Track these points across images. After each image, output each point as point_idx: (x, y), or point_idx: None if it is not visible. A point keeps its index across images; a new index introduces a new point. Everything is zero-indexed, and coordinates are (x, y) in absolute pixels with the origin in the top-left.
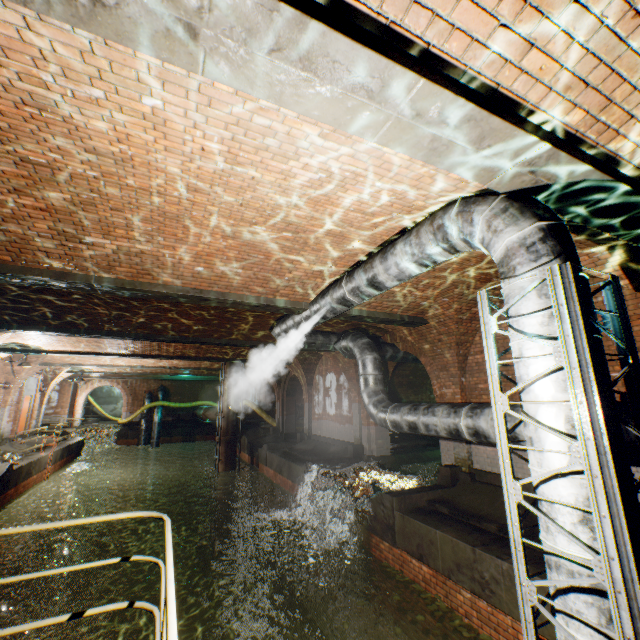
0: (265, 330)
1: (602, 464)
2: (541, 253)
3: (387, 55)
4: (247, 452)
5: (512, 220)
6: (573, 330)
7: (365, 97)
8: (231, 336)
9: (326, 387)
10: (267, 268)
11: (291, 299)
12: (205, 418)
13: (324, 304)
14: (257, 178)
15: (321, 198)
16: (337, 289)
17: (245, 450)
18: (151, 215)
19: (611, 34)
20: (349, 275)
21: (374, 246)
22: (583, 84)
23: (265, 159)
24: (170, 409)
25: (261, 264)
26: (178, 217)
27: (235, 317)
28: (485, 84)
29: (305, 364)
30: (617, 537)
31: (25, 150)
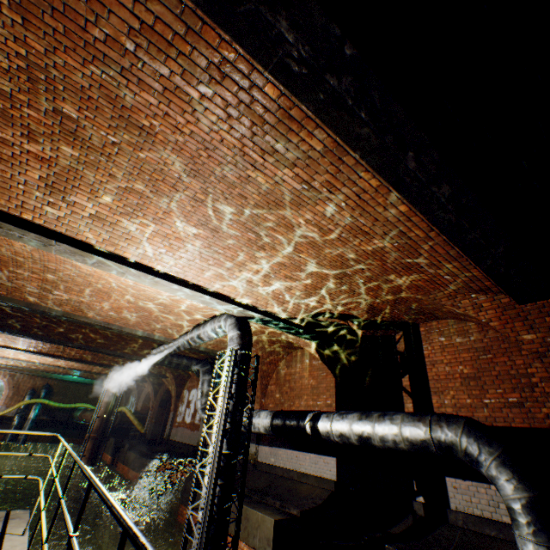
0: (148, 349)
1: (222, 416)
2: (235, 342)
3: (180, 284)
4: (111, 453)
5: (233, 328)
6: (229, 371)
7: (176, 289)
8: (123, 350)
9: (189, 400)
10: (150, 318)
11: (163, 335)
12: (81, 419)
13: (179, 342)
14: (146, 289)
15: (175, 299)
16: (186, 335)
17: (109, 451)
18: (94, 289)
19: (247, 287)
20: (192, 330)
21: (206, 318)
22: (246, 295)
23: (149, 287)
24: (48, 408)
25: (147, 316)
26: (107, 292)
27: (129, 338)
28: (215, 291)
29: (178, 379)
30: (218, 439)
31: (49, 265)
